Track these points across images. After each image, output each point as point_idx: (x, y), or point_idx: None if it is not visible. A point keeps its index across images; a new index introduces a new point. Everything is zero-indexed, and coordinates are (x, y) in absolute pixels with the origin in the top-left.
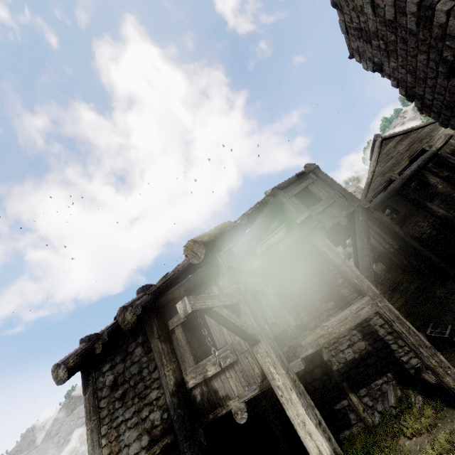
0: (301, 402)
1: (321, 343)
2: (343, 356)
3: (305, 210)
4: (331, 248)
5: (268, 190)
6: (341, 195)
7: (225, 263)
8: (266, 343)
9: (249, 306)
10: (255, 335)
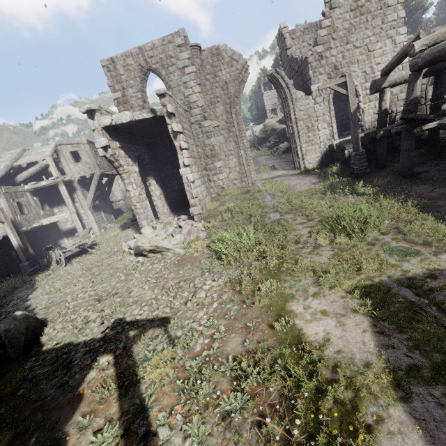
0: (14, 236)
1: (48, 222)
2: (67, 227)
3: (72, 162)
4: (64, 192)
5: (50, 146)
6: (92, 163)
7: (3, 191)
8: (7, 223)
9: (4, 214)
10: (4, 221)
